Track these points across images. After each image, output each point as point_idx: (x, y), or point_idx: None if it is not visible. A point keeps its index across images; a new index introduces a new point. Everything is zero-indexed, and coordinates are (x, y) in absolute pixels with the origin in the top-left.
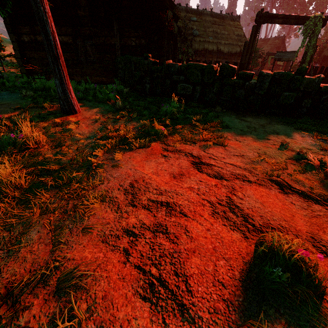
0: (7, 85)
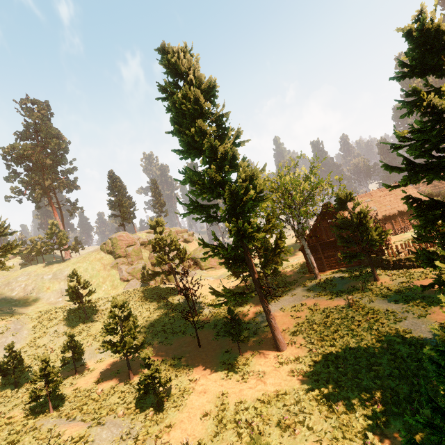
0: (328, 278)
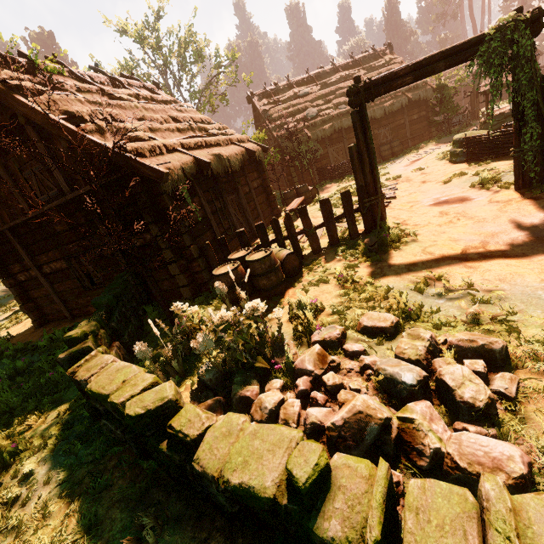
0: None
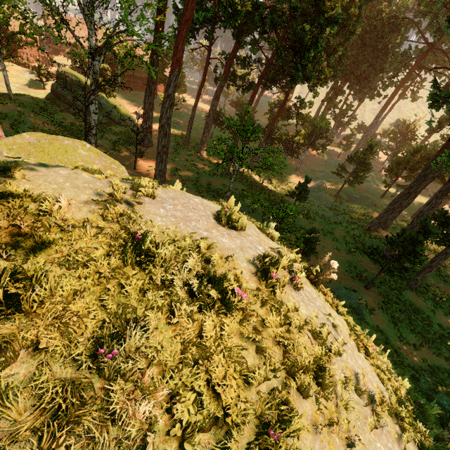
0: None
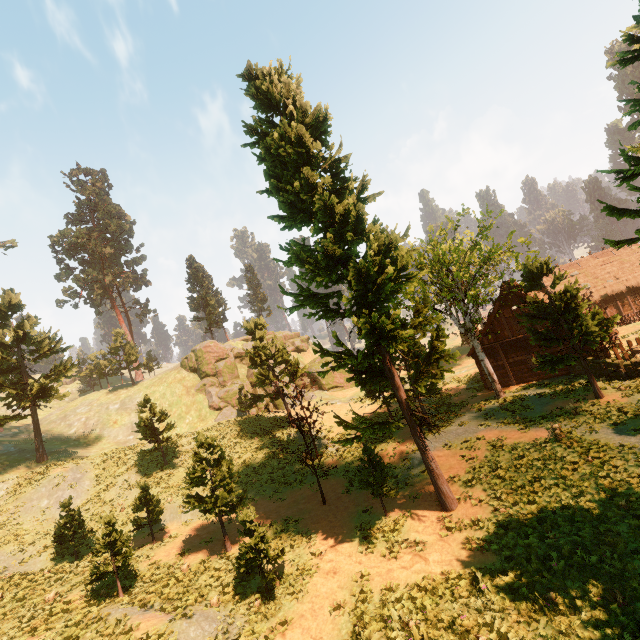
0: (518, 396)
